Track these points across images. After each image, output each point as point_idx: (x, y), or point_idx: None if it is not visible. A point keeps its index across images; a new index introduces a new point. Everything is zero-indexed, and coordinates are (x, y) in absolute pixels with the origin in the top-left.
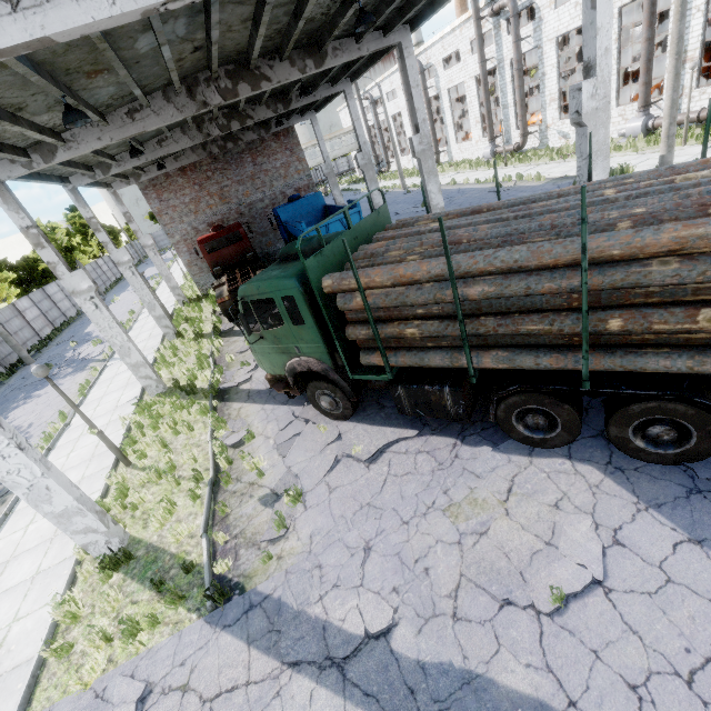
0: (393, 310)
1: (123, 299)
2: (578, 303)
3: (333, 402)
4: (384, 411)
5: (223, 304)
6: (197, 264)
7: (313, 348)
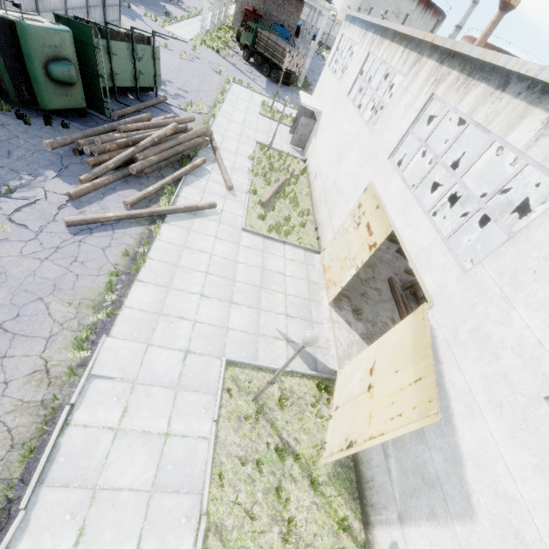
0: (262, 40)
1: (196, 0)
2: (275, 51)
3: (246, 55)
4: (252, 65)
5: (238, 33)
6: (238, 16)
7: (251, 41)
